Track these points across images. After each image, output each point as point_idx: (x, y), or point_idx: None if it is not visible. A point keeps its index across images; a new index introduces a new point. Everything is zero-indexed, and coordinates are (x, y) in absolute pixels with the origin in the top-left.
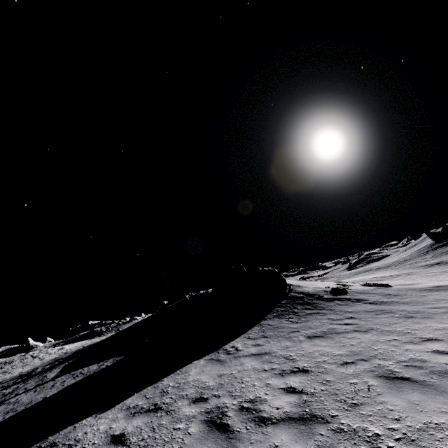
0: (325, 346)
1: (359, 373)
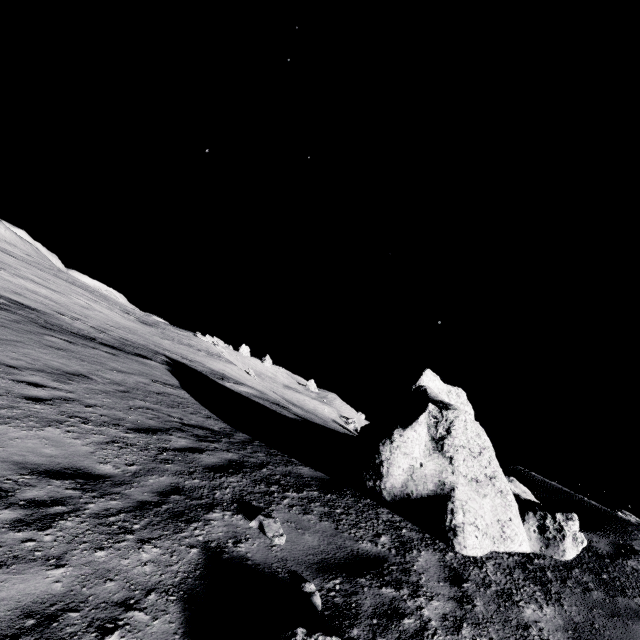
0: (50, 359)
1: (1, 334)
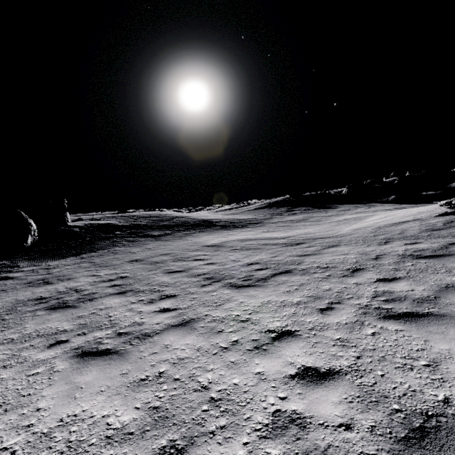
0: None
1: None
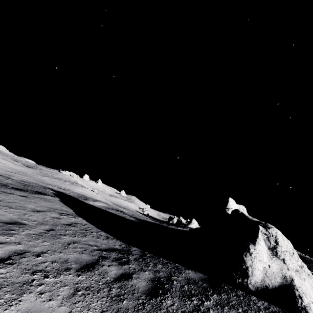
0: None
1: None
